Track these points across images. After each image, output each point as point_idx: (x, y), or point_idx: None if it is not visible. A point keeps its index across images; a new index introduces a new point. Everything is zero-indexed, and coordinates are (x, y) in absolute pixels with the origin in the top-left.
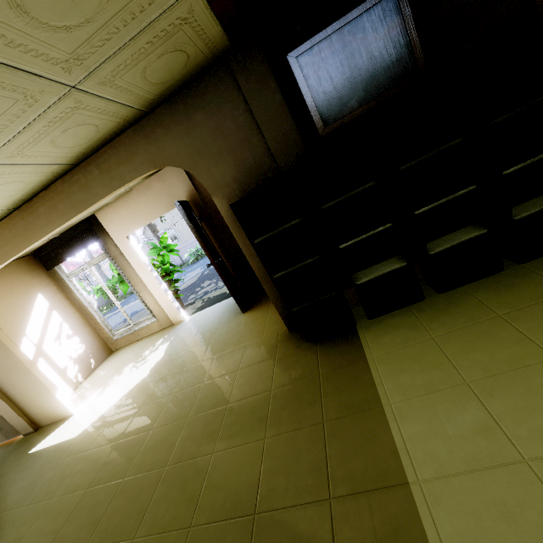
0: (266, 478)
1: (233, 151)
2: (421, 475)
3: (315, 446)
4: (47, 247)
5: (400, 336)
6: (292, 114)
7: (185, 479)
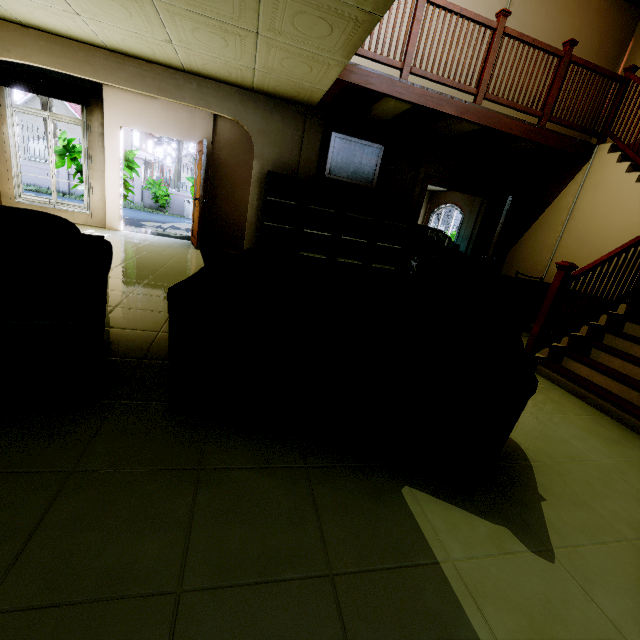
0: None
1: (282, 148)
2: None
3: None
4: (17, 64)
5: None
6: (319, 156)
7: (176, 279)
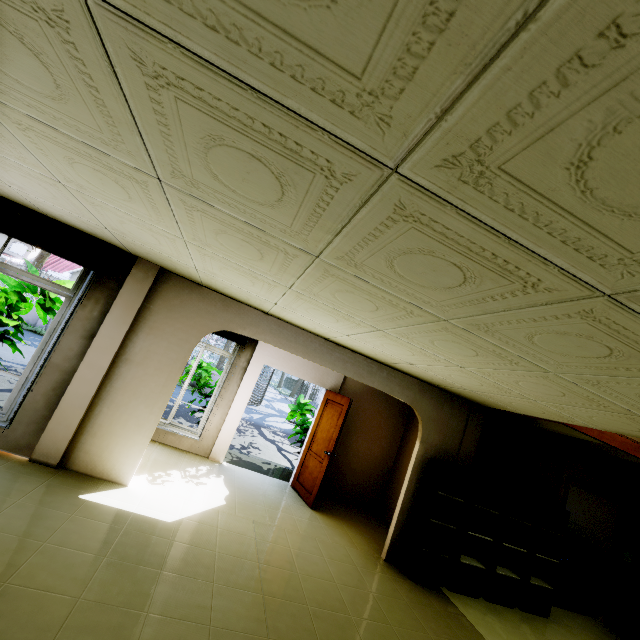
0: None
1: (446, 435)
2: None
3: None
4: None
5: (479, 614)
6: (477, 446)
7: (382, 634)
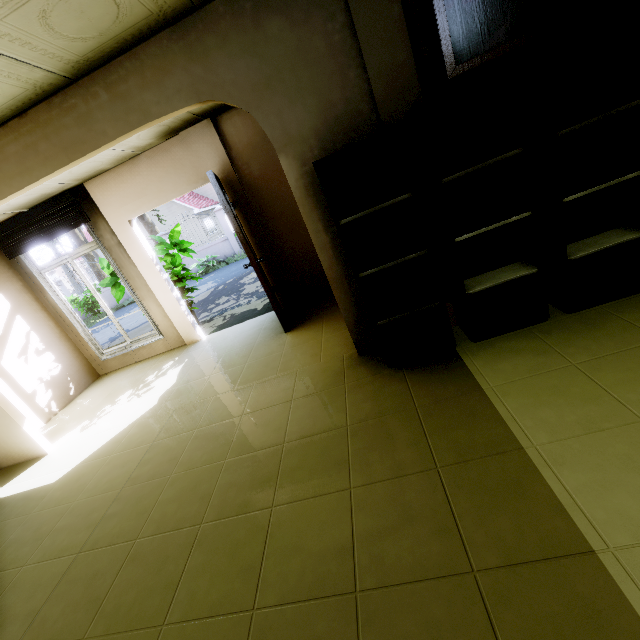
0: (364, 541)
1: (318, 88)
2: (611, 541)
3: (431, 500)
4: (9, 225)
5: (525, 362)
6: (411, 40)
7: (234, 542)
